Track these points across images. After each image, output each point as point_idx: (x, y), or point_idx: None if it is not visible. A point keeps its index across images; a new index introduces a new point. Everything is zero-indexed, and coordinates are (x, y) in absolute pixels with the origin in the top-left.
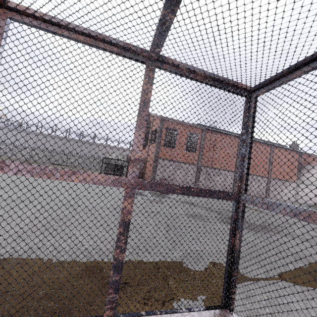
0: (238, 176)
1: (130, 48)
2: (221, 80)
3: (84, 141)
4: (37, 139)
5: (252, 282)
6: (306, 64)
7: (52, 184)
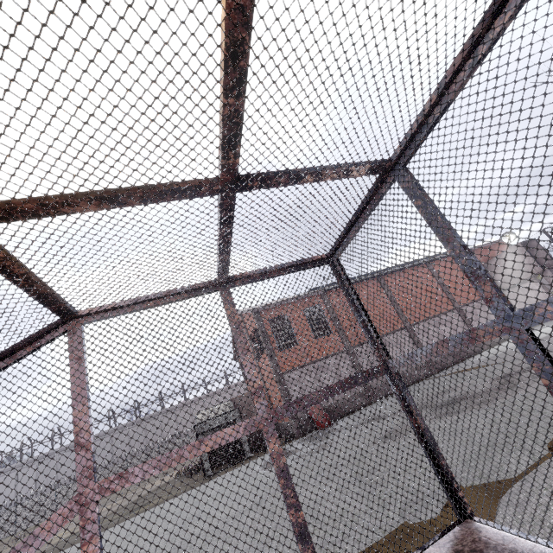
0: (371, 345)
1: (199, 287)
2: (295, 265)
3: (147, 417)
4: (58, 463)
5: (518, 482)
6: (352, 225)
7: (125, 532)
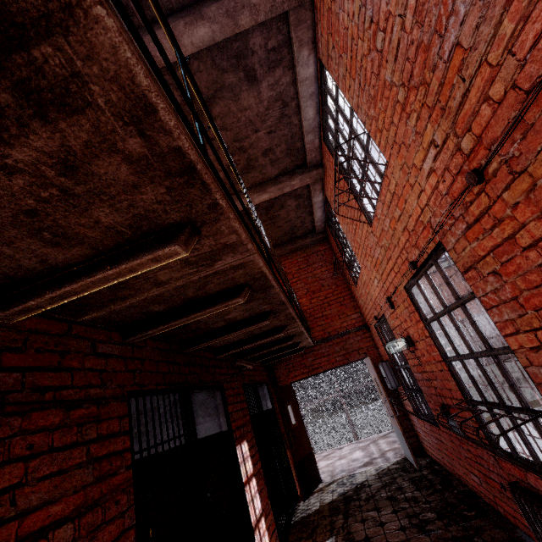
0: None
1: None
2: None
3: None
4: None
5: None
6: None
7: None
